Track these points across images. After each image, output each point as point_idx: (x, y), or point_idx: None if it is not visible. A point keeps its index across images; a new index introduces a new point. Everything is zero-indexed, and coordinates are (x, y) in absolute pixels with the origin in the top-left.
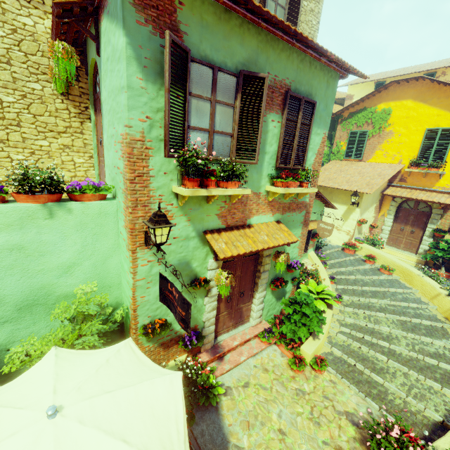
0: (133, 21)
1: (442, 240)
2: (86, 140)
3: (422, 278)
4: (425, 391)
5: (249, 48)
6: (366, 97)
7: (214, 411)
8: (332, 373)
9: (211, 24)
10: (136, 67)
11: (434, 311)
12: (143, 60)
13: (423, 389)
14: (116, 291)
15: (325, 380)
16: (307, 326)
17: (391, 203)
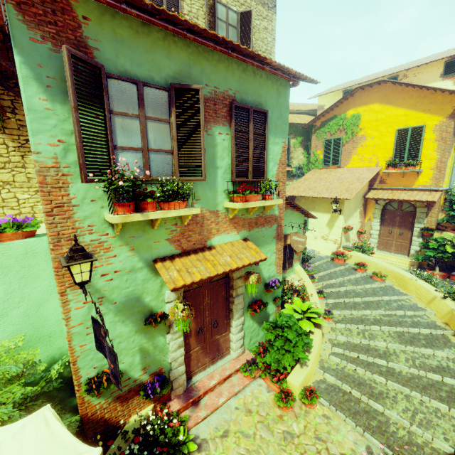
0: (25, 39)
1: (431, 239)
2: (30, 174)
3: (416, 282)
4: (431, 415)
5: (178, 60)
6: (334, 105)
7: None
8: (326, 406)
9: (127, 38)
10: (36, 87)
11: (432, 316)
12: (45, 80)
13: (429, 413)
14: (58, 340)
15: (318, 416)
16: (291, 353)
17: (375, 206)
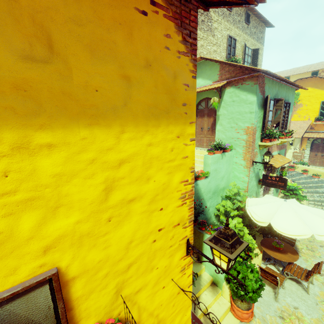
0: (258, 93)
1: None
2: None
3: None
4: None
5: (276, 90)
6: None
7: None
8: None
9: (270, 86)
10: (257, 105)
11: None
12: (258, 103)
13: None
14: (230, 188)
15: None
16: (299, 199)
17: (307, 141)
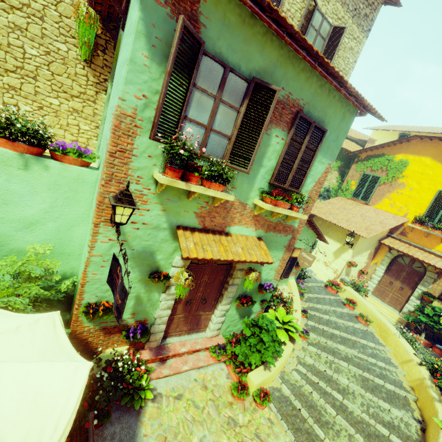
0: None
1: (429, 305)
2: (97, 110)
3: (398, 339)
4: None
5: (268, 58)
6: (387, 144)
7: (135, 415)
8: (273, 412)
9: (233, 24)
10: (144, 43)
11: (401, 376)
12: (153, 39)
13: None
14: (74, 261)
15: (263, 417)
16: (261, 354)
17: (386, 254)
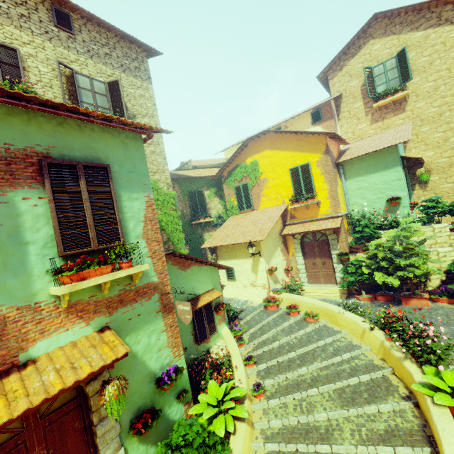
0: None
1: (348, 263)
2: None
3: (344, 315)
4: None
5: None
6: (234, 156)
7: None
8: None
9: None
10: None
11: (369, 353)
12: None
13: None
14: None
15: None
16: None
17: (293, 241)
